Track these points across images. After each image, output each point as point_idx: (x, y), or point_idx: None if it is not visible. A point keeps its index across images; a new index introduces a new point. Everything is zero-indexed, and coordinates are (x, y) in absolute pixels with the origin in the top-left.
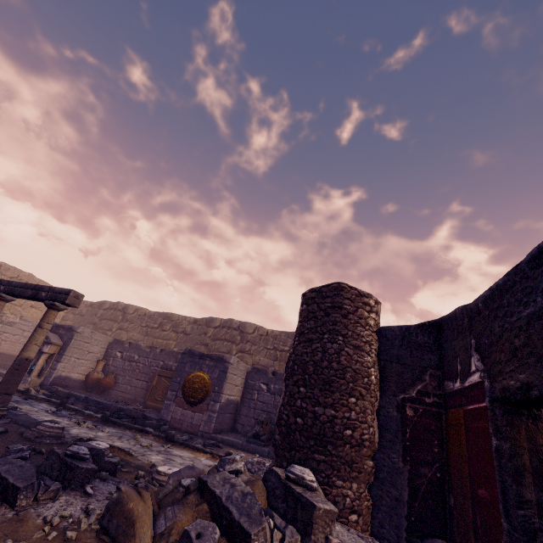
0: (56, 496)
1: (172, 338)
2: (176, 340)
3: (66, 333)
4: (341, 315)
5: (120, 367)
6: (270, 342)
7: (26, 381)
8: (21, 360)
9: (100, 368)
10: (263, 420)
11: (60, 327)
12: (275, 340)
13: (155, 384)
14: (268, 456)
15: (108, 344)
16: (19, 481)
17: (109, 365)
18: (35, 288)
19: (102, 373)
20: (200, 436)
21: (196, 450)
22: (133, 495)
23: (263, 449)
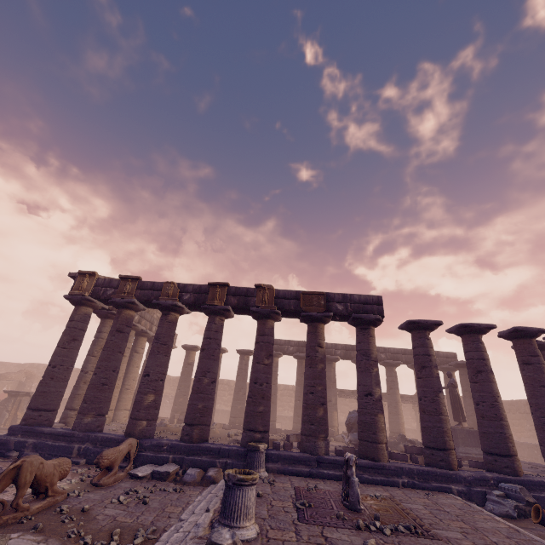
0: None
1: None
2: None
3: None
4: None
5: None
6: None
7: None
8: None
9: None
10: None
11: None
12: None
13: None
14: None
15: None
16: None
17: None
18: None
19: None
20: None
21: None
22: None
23: None
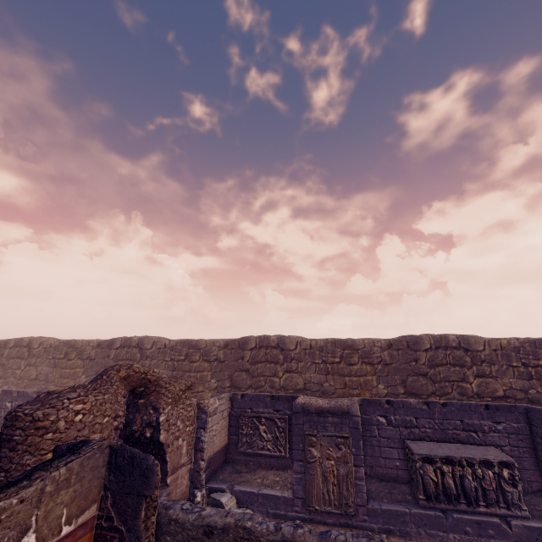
0: None
1: (79, 366)
2: (83, 367)
3: None
4: (9, 448)
5: None
6: (167, 354)
7: None
8: None
9: None
10: None
11: None
12: (172, 351)
13: None
14: None
15: None
16: None
17: (1, 417)
18: None
19: None
20: None
21: None
22: None
23: None
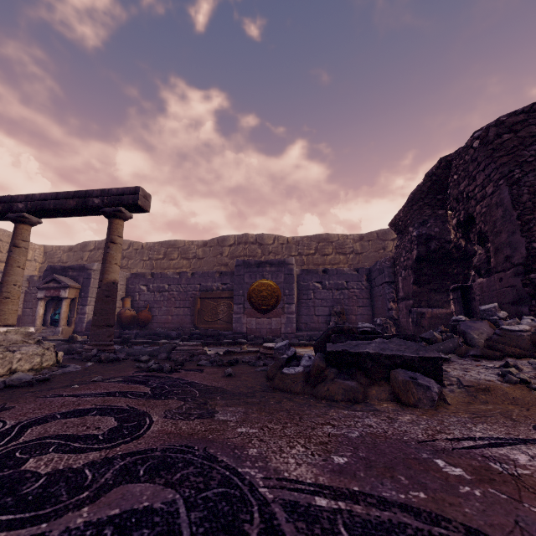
0: None
1: (185, 266)
2: (189, 267)
3: (79, 274)
4: None
5: (150, 300)
6: (293, 249)
7: (57, 332)
8: (108, 284)
9: (128, 306)
10: (340, 310)
11: (68, 269)
12: (298, 246)
13: (200, 308)
14: None
15: (126, 281)
16: (420, 353)
17: (136, 301)
18: (76, 195)
19: (133, 310)
20: (284, 338)
21: (303, 346)
22: None
23: None
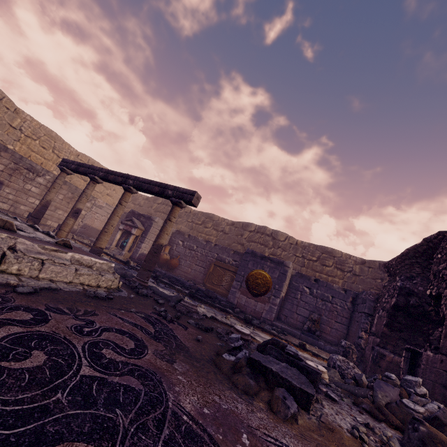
0: (317, 400)
1: (213, 235)
2: (216, 237)
3: (146, 221)
4: None
5: (182, 253)
6: (299, 251)
7: (121, 253)
8: (158, 245)
9: (167, 251)
10: (316, 319)
11: (141, 216)
12: (303, 250)
13: (212, 271)
14: (324, 350)
15: (171, 233)
16: (303, 386)
17: (173, 249)
18: (160, 185)
19: (169, 255)
20: (262, 321)
21: (272, 335)
22: (438, 431)
23: (319, 343)
